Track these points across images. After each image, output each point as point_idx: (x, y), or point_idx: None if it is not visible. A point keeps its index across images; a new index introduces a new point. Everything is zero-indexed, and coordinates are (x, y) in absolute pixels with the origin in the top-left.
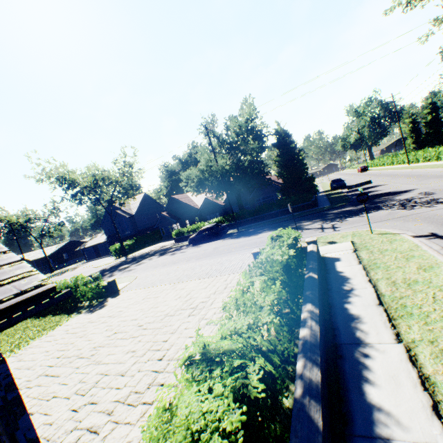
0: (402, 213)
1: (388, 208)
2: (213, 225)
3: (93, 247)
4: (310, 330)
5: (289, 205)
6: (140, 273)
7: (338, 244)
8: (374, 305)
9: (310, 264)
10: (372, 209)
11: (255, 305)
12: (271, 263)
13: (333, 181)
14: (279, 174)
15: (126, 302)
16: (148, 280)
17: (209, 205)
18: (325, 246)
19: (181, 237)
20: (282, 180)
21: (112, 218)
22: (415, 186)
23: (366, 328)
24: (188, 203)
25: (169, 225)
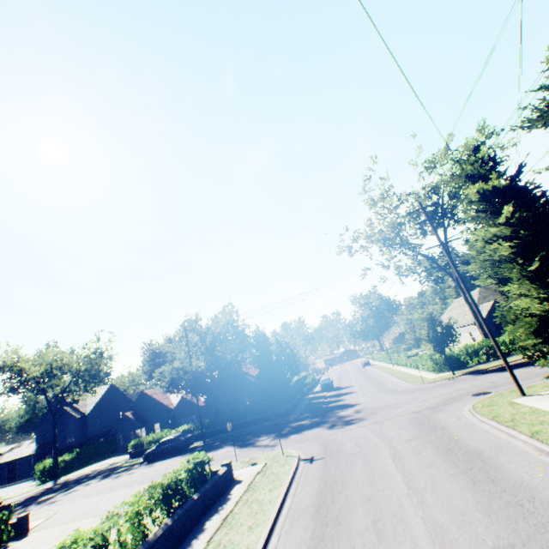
0: (323, 433)
1: (323, 425)
2: (176, 436)
3: (9, 463)
4: (154, 534)
5: (229, 423)
6: (66, 504)
7: (255, 465)
8: (221, 519)
9: (203, 486)
10: (315, 425)
11: (119, 514)
12: (156, 485)
13: (322, 381)
14: (258, 375)
15: (33, 543)
16: (71, 514)
17: (186, 405)
18: (247, 467)
19: (140, 449)
20: (260, 382)
21: (55, 419)
22: (363, 399)
23: (201, 536)
24: (162, 401)
25: (132, 430)
